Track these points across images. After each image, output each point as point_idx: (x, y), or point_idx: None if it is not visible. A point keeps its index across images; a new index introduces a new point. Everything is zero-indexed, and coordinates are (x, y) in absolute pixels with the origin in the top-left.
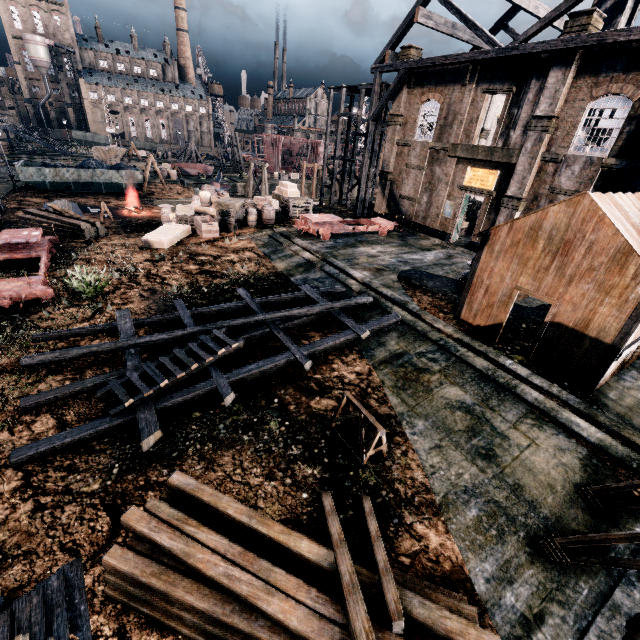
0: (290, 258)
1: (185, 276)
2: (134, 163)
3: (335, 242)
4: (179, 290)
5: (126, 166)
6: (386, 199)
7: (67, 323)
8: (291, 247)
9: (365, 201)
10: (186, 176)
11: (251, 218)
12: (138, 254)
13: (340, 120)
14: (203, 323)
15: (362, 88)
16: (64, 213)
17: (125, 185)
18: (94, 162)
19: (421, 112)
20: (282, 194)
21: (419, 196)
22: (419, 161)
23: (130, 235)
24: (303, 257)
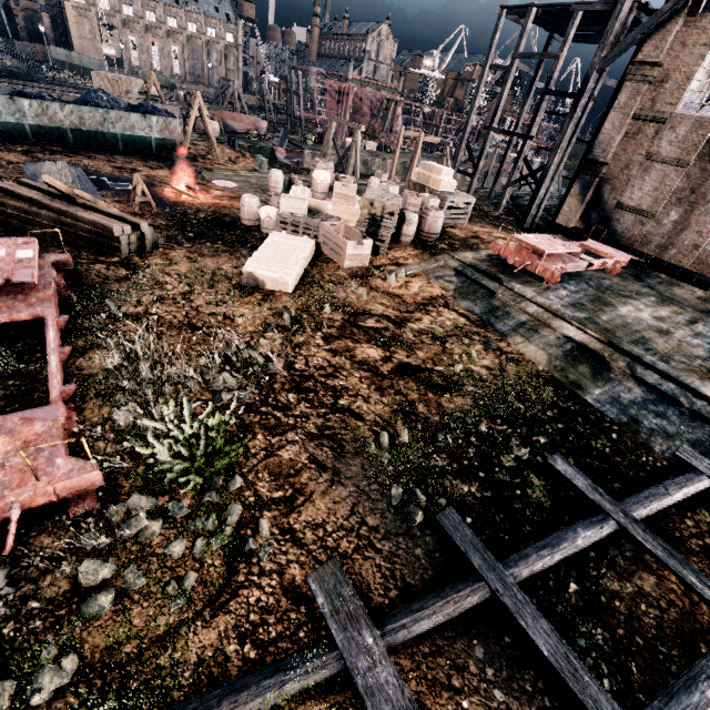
0: (537, 333)
1: (374, 384)
2: (156, 104)
3: (569, 291)
4: (390, 438)
5: (157, 109)
6: (584, 206)
7: (165, 624)
8: (523, 305)
9: (541, 204)
10: (228, 132)
11: (409, 230)
12: (242, 306)
13: (514, 65)
14: (538, 601)
15: (580, 9)
16: (73, 196)
17: (155, 141)
18: (105, 96)
19: (706, 62)
20: (427, 183)
21: (661, 210)
22: (680, 151)
23: (200, 248)
24: (566, 335)
